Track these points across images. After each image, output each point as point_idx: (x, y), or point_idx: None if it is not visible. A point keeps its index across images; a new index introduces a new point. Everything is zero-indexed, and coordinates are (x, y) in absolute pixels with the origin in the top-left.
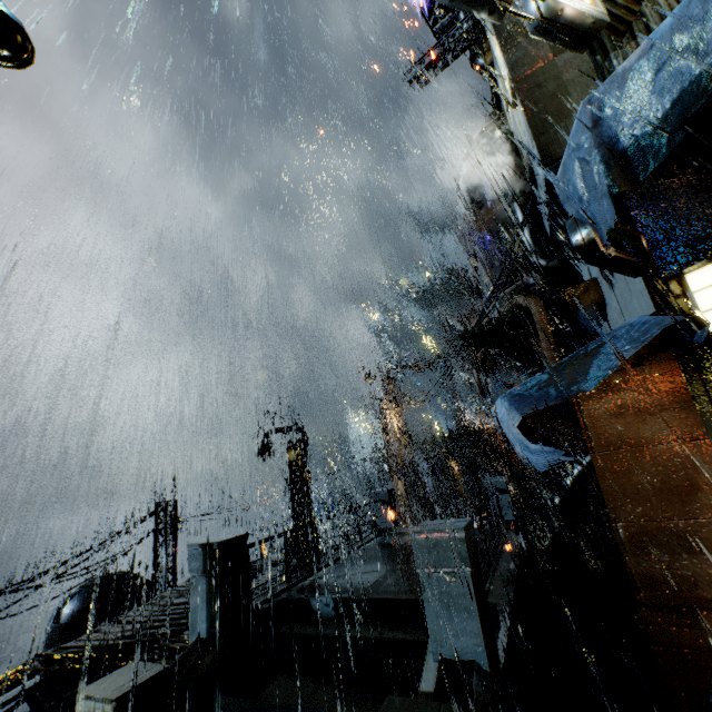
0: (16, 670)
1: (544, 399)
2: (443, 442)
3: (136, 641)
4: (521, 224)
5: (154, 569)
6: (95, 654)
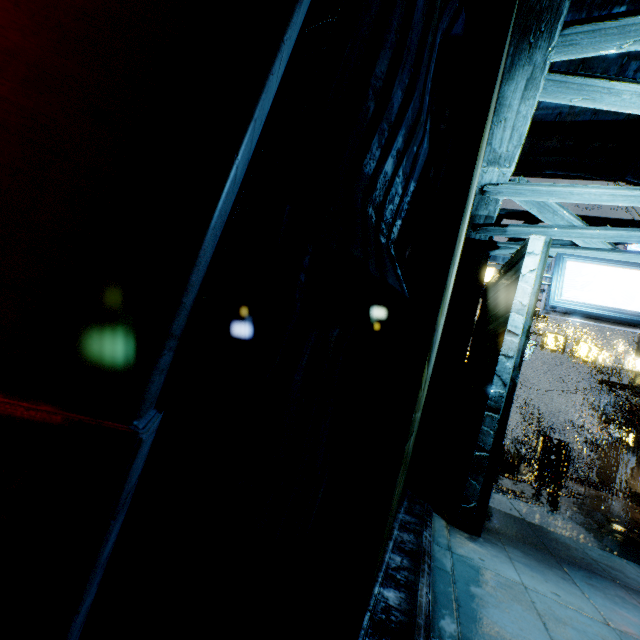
0: None
1: (593, 442)
2: None
3: None
4: None
5: None
6: None
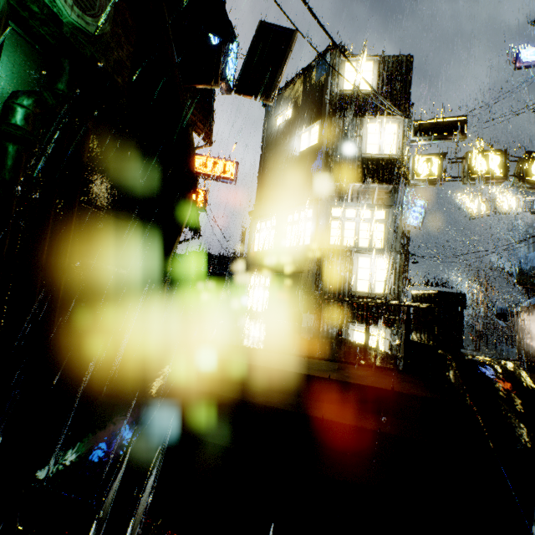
0: None
1: (506, 310)
2: None
3: None
4: None
5: None
6: None
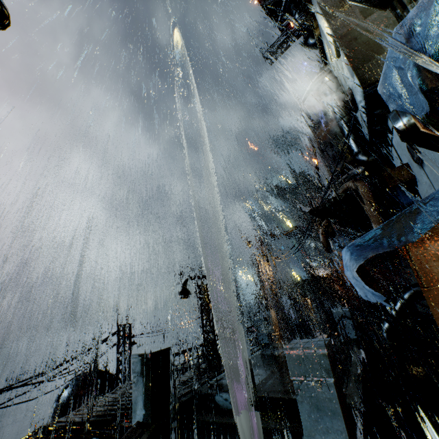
0: (27, 436)
1: (380, 248)
2: (300, 285)
3: (101, 419)
4: (347, 133)
5: (117, 368)
6: (75, 428)
